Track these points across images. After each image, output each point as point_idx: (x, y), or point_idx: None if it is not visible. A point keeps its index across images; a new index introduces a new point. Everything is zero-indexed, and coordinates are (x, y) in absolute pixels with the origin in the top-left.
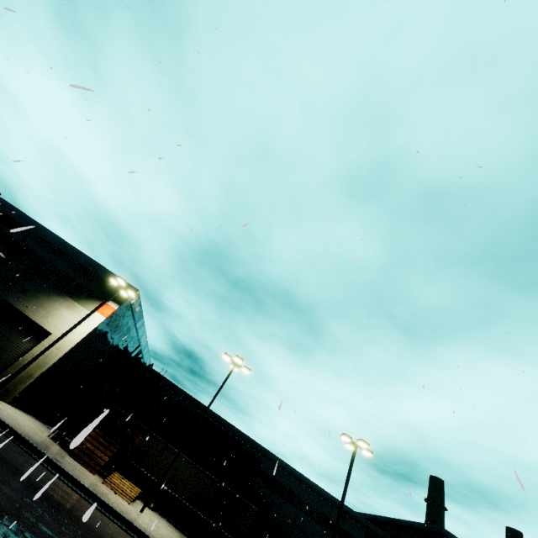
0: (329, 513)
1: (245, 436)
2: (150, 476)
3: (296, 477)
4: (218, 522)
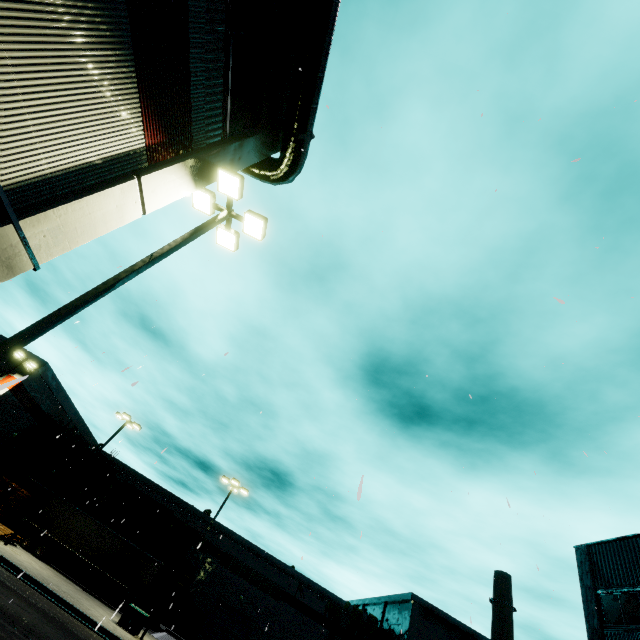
0: (287, 586)
1: (200, 513)
2: (43, 530)
3: (253, 551)
4: (119, 576)
